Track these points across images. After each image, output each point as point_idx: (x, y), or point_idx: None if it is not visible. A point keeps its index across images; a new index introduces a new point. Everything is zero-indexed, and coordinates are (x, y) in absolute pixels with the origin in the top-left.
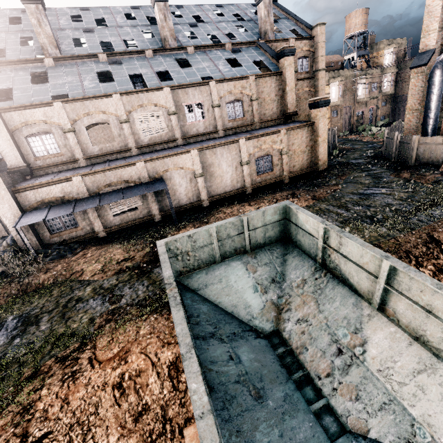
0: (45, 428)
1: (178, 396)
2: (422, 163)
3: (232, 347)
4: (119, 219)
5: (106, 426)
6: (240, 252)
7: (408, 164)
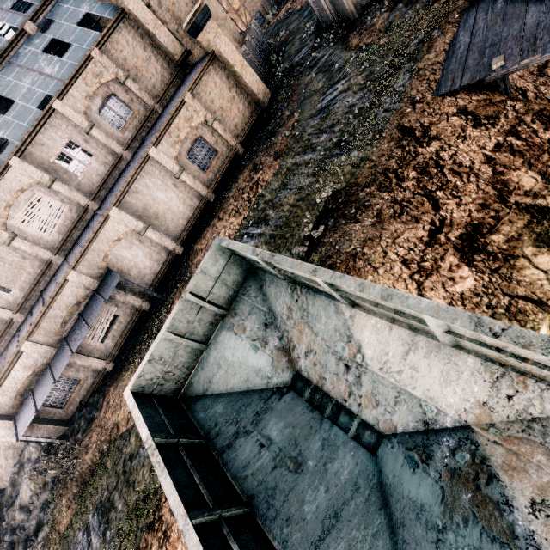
0: None
1: None
2: (364, 6)
3: (260, 431)
4: (110, 340)
5: None
6: (219, 321)
7: (351, 20)
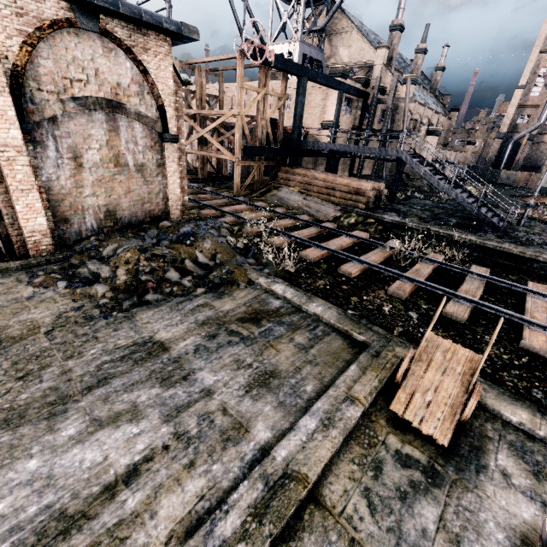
0: None
1: None
2: (503, 182)
3: None
4: None
5: None
6: None
7: (496, 182)
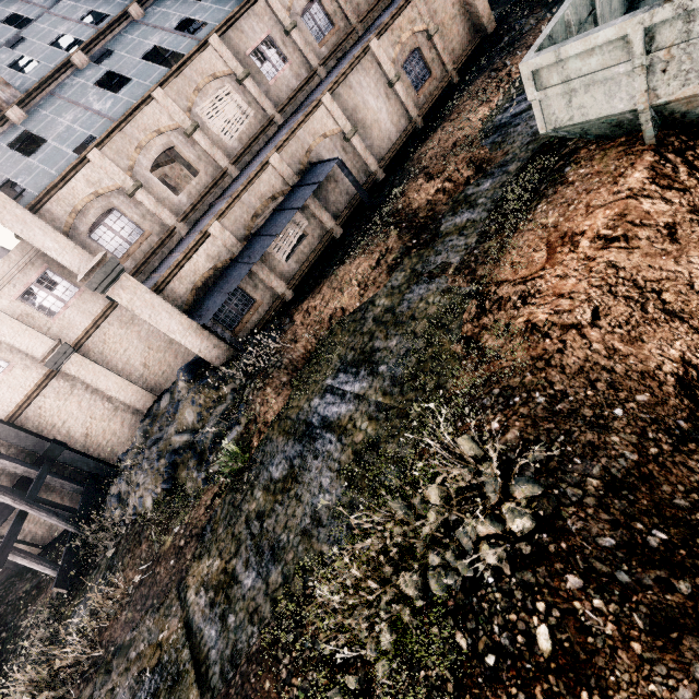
0: (584, 310)
1: (697, 192)
2: None
3: None
4: (294, 261)
5: (647, 266)
6: None
7: None
